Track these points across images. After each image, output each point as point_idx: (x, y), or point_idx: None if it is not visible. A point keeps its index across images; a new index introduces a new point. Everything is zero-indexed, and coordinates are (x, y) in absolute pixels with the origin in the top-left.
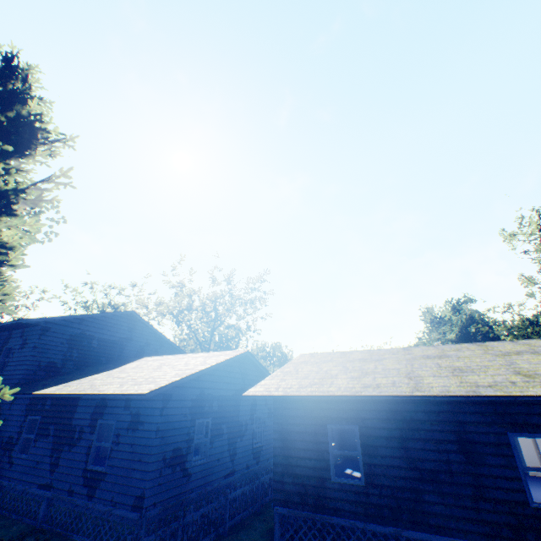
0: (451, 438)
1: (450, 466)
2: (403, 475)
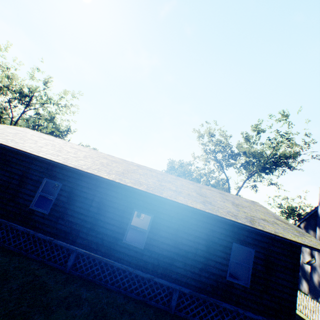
0: (20, 173)
1: (10, 185)
2: None
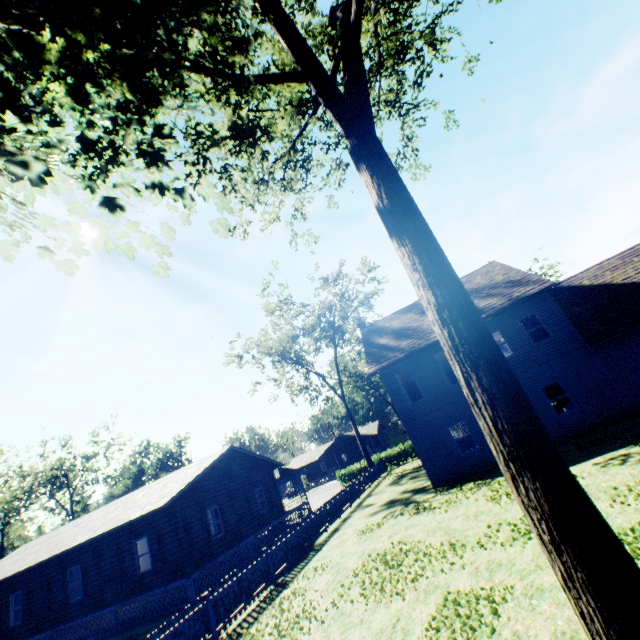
0: None
1: None
2: None
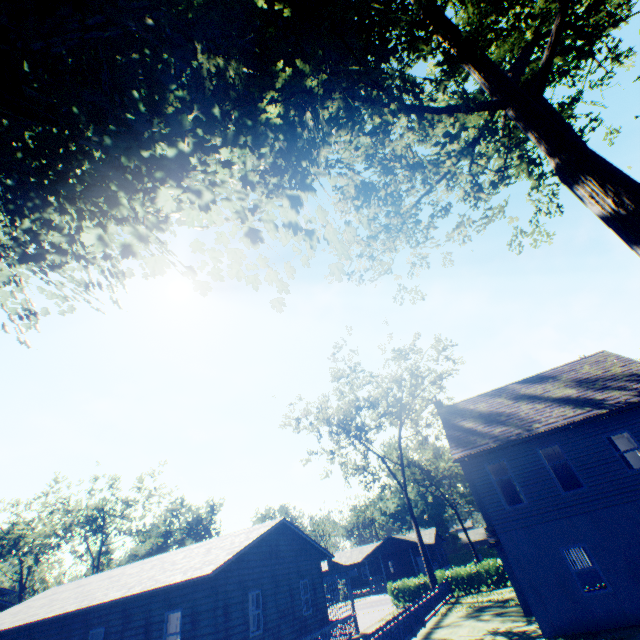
0: None
1: None
2: None
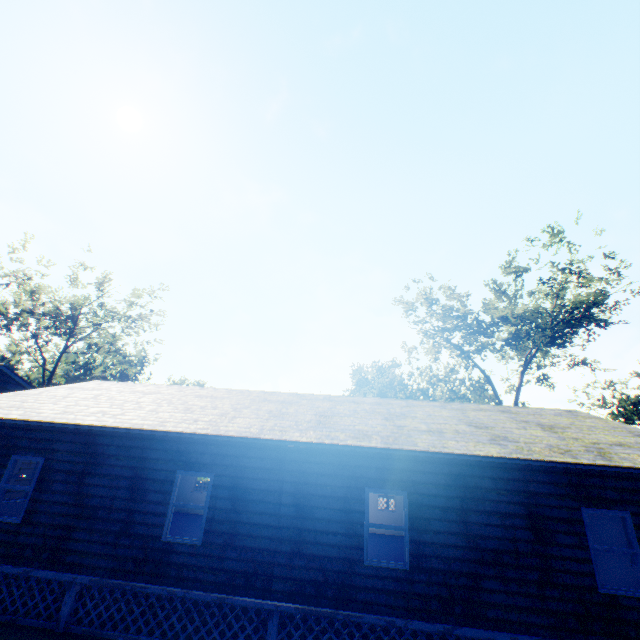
0: (129, 474)
1: (114, 502)
2: (65, 512)
